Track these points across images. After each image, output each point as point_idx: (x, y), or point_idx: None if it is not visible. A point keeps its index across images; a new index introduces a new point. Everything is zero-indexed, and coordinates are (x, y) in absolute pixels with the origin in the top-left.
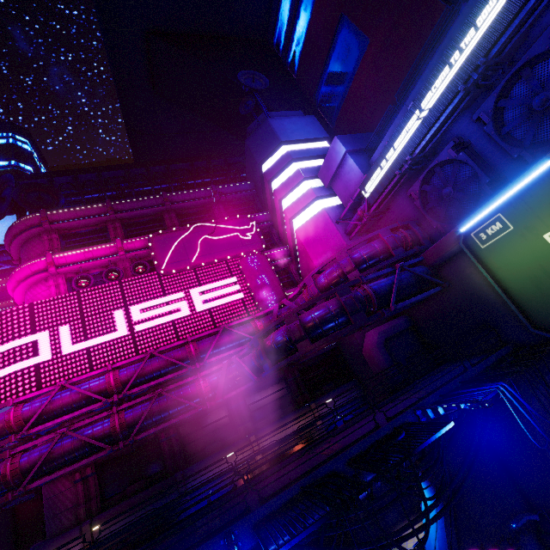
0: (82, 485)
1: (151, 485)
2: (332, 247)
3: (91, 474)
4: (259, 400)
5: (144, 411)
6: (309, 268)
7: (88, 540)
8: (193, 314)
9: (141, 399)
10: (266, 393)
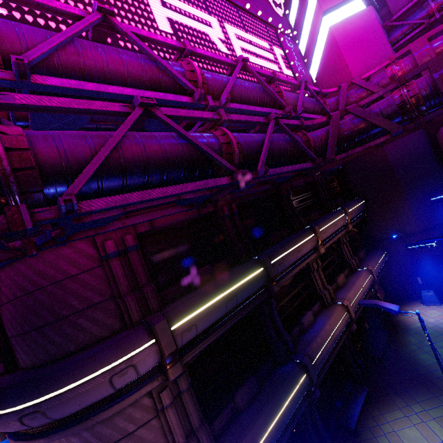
0: (120, 263)
1: (219, 273)
2: (374, 52)
3: (133, 248)
4: (297, 198)
5: (257, 140)
6: (336, 77)
7: (169, 347)
8: (248, 61)
9: (252, 118)
10: (300, 193)
